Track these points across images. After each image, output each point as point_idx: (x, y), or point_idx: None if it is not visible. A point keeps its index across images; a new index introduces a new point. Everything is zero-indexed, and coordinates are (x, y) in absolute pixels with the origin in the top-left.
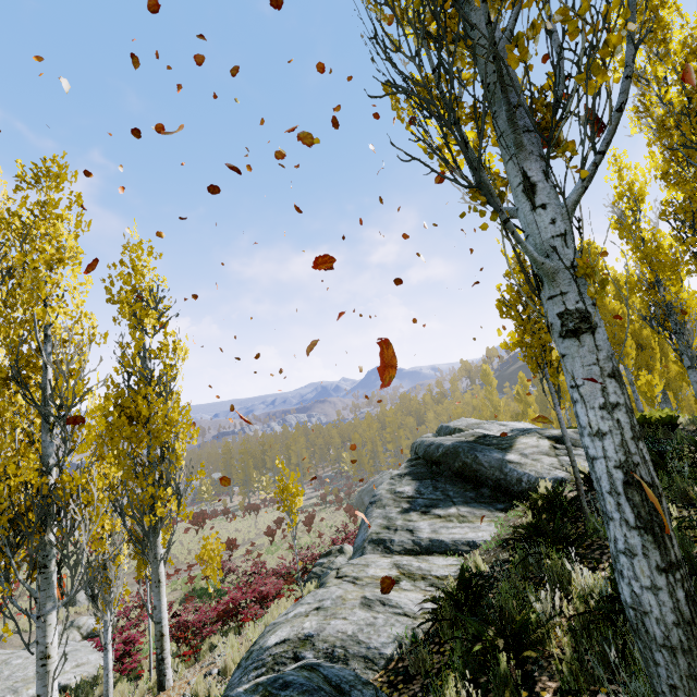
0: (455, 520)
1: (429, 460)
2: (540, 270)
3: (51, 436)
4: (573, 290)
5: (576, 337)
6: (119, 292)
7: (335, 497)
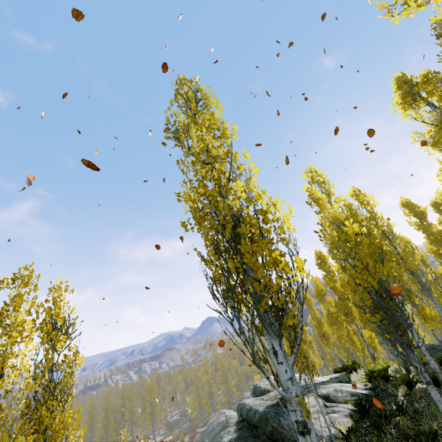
0: None
1: (250, 423)
2: (284, 398)
3: None
4: (298, 409)
5: (303, 436)
6: (41, 323)
7: (182, 441)
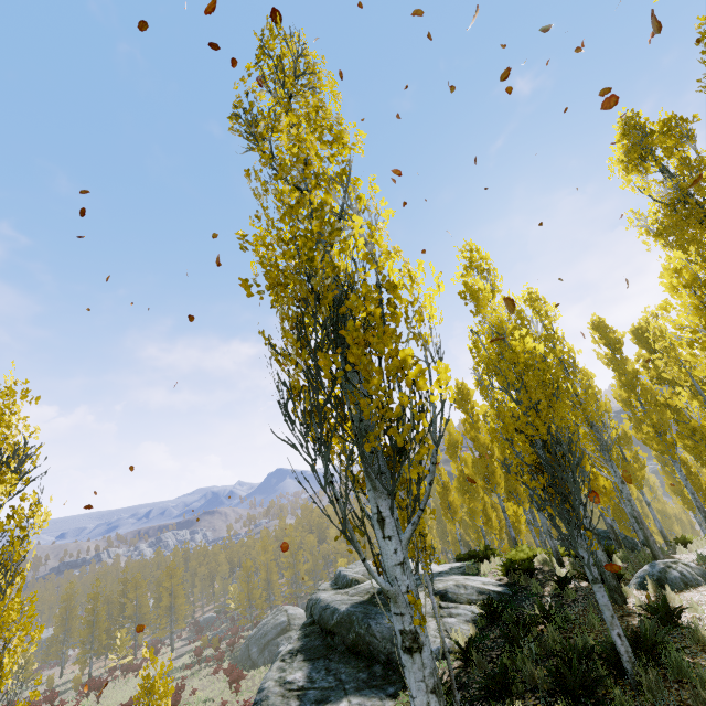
0: None
1: (324, 627)
2: (387, 594)
3: None
4: (408, 612)
5: (411, 654)
6: None
7: (215, 650)
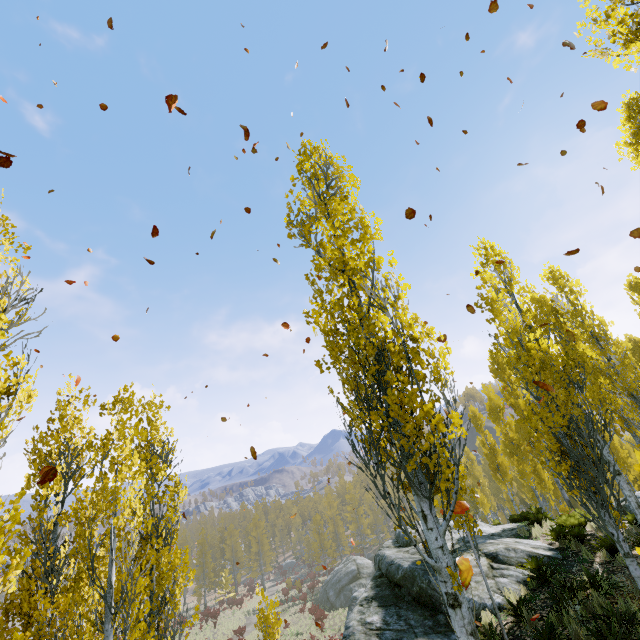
0: None
1: (391, 580)
2: (433, 567)
3: (112, 624)
4: (449, 581)
5: (453, 609)
6: (137, 447)
7: (298, 591)
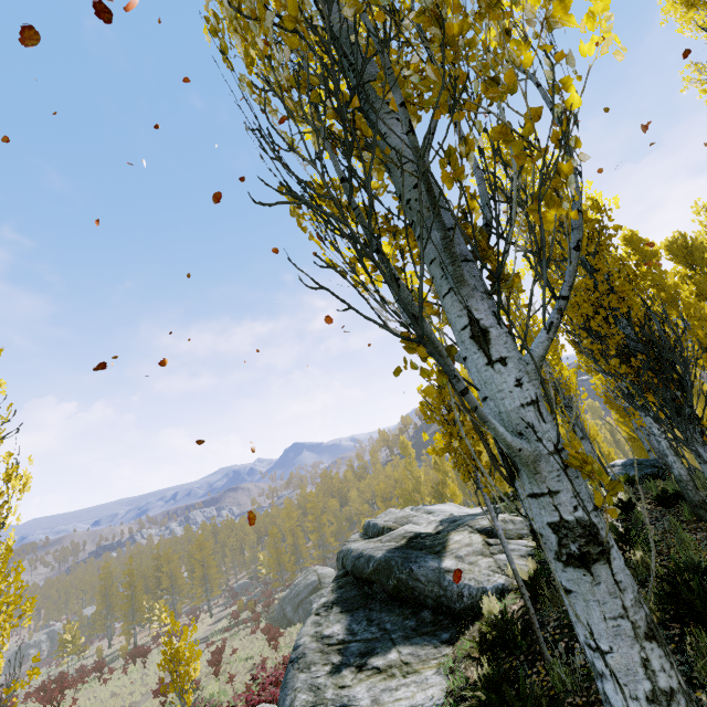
0: (398, 672)
1: (359, 577)
2: (516, 457)
3: None
4: (565, 488)
5: (586, 567)
6: None
7: (251, 612)
